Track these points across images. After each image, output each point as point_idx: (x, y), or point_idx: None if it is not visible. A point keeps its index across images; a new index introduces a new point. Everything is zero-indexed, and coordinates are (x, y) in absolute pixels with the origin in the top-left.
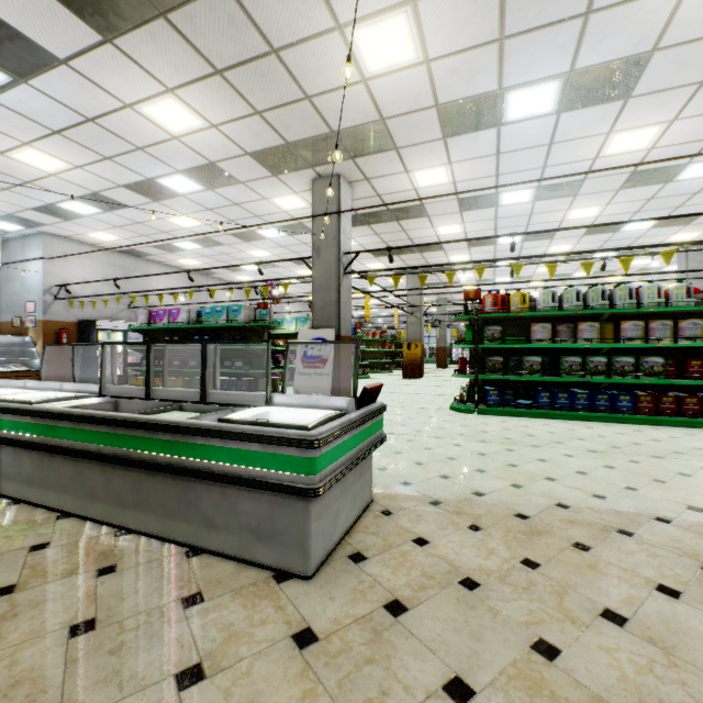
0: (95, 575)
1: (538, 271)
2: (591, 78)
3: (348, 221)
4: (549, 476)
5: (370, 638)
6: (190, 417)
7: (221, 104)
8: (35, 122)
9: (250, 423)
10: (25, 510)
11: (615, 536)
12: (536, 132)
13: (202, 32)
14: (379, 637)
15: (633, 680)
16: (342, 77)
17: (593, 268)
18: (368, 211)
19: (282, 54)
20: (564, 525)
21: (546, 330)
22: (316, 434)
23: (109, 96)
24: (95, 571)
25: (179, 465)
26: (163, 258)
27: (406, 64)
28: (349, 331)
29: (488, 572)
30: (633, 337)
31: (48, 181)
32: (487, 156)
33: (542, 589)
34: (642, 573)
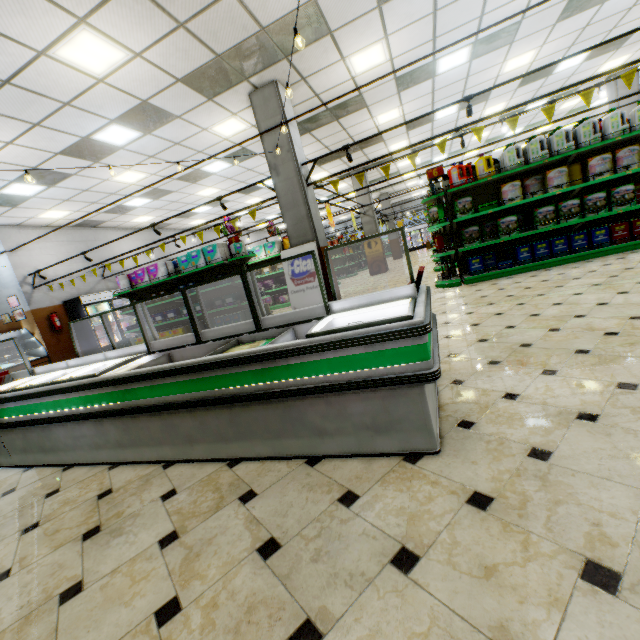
0: (240, 503)
1: (473, 140)
2: None
3: (296, 130)
4: (576, 314)
5: (540, 485)
6: (268, 344)
7: (140, 25)
8: None
9: (344, 329)
10: (129, 469)
11: None
12: None
13: None
14: (547, 481)
15: None
16: None
17: (525, 123)
18: (308, 116)
19: None
20: (627, 348)
21: (516, 187)
22: (422, 320)
23: (17, 45)
24: (237, 500)
25: (277, 389)
26: (117, 222)
27: None
28: (325, 241)
29: (595, 404)
30: (601, 172)
31: None
32: (423, 17)
33: None
34: None
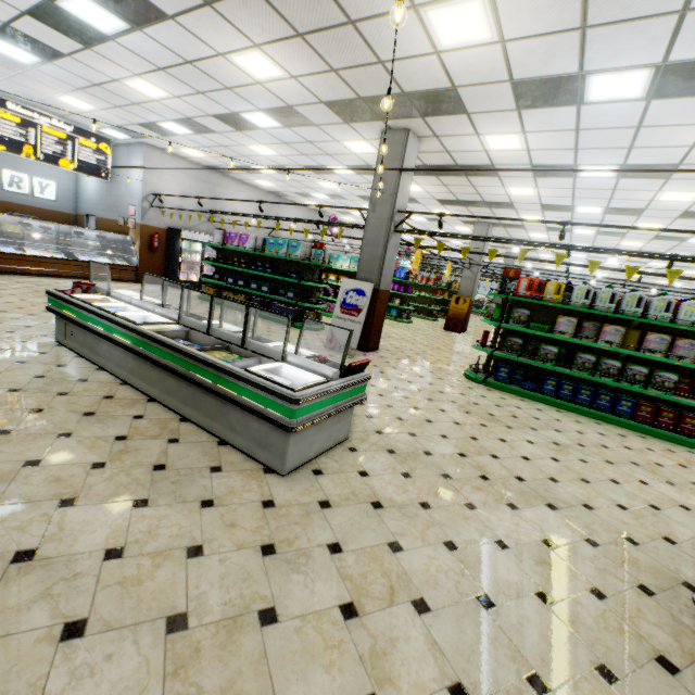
0: (167, 441)
1: (622, 244)
2: (688, 70)
3: (409, 178)
4: (496, 454)
5: (302, 514)
6: (230, 361)
7: (300, 60)
8: (145, 60)
9: (263, 377)
10: (130, 390)
11: (502, 506)
12: (622, 114)
13: (288, 3)
14: (307, 515)
15: (431, 572)
16: (415, 48)
17: (690, 251)
18: (436, 164)
19: (359, 25)
20: (471, 490)
21: (571, 324)
22: (298, 396)
23: (205, 45)
24: (167, 439)
25: (219, 390)
26: (241, 177)
27: (481, 42)
28: (389, 285)
29: (393, 502)
30: (654, 350)
31: (152, 105)
32: (565, 130)
33: (420, 520)
34: (495, 531)
